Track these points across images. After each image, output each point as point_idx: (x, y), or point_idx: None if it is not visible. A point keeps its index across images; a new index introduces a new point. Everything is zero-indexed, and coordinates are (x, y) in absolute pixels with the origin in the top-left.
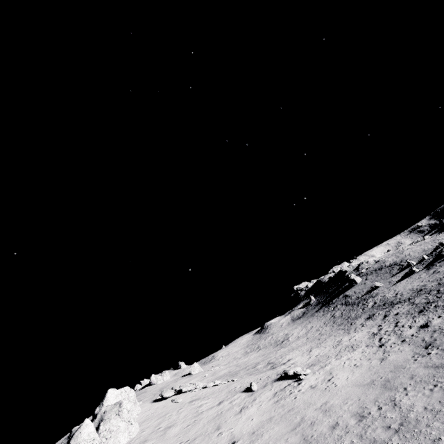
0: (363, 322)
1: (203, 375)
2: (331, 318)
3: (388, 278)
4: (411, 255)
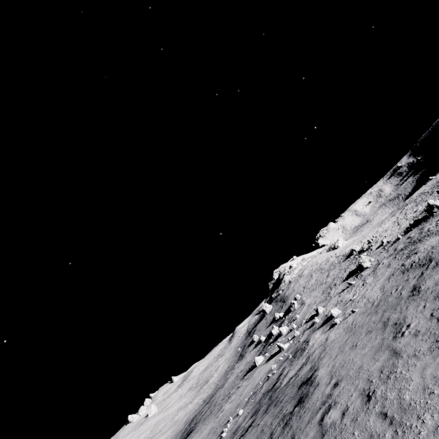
0: (177, 434)
1: (134, 437)
2: (226, 370)
3: (265, 328)
4: (292, 295)
